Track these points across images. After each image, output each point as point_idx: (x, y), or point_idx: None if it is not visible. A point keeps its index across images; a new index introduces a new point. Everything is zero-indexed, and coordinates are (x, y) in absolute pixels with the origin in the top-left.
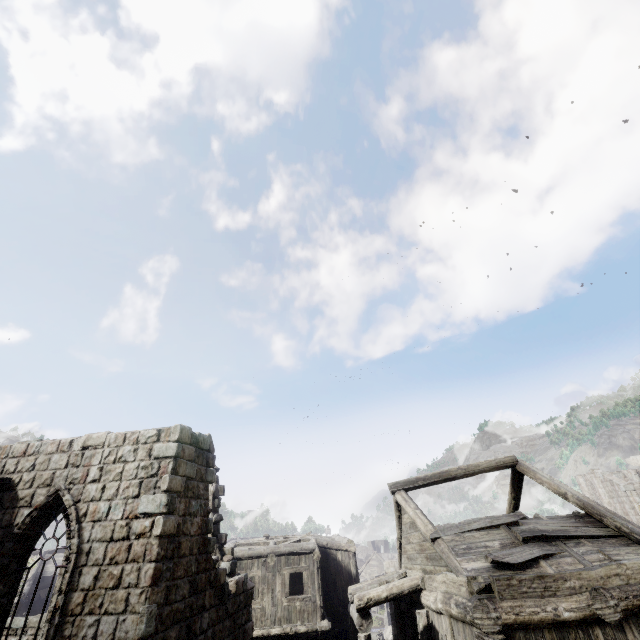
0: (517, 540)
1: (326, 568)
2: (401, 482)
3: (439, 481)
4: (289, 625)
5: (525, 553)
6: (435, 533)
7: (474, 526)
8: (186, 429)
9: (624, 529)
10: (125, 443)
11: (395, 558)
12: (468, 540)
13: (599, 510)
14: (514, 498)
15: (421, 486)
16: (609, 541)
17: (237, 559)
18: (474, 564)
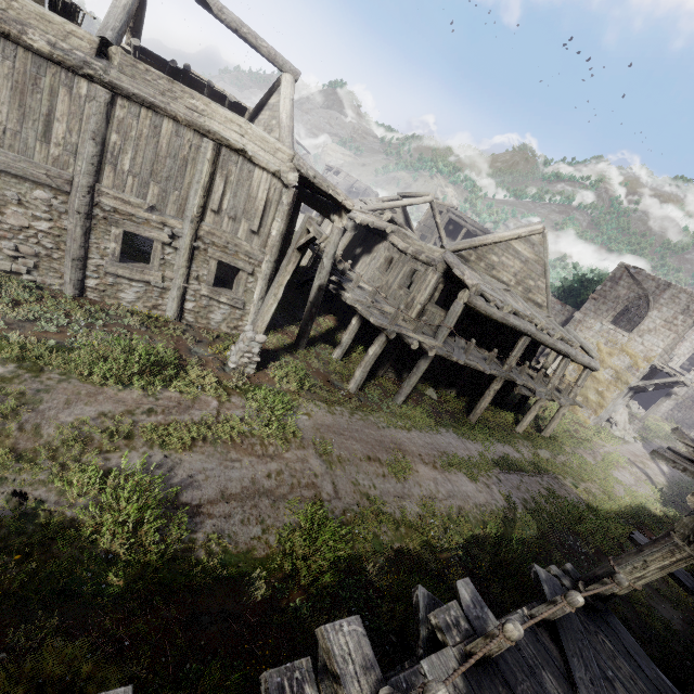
0: None
1: None
2: None
3: None
4: None
5: None
6: None
7: None
8: None
9: None
10: None
11: None
12: None
13: None
14: None
15: None
16: None
17: None
18: None
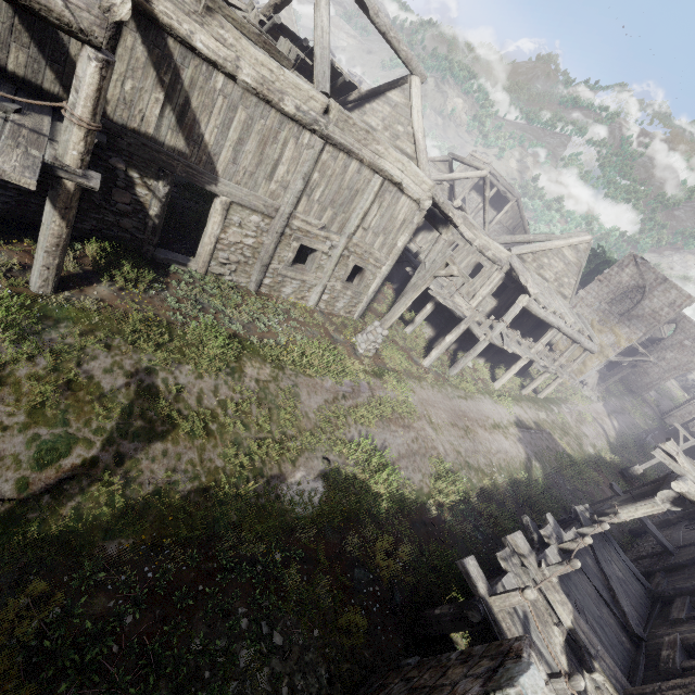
0: None
1: None
2: None
3: None
4: None
5: None
6: None
7: None
8: None
9: None
10: None
11: None
12: None
13: None
14: None
15: None
16: None
17: None
18: None
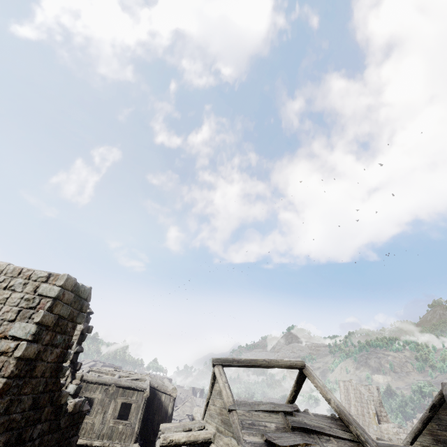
0: (288, 427)
1: (151, 404)
2: (222, 359)
3: (248, 365)
4: (109, 441)
5: (290, 439)
6: (233, 406)
7: (261, 407)
8: (72, 279)
9: (361, 437)
10: (19, 276)
11: (203, 407)
12: (254, 417)
13: (349, 418)
14: (295, 391)
15: (235, 366)
16: (349, 444)
17: (86, 382)
18: (253, 438)
